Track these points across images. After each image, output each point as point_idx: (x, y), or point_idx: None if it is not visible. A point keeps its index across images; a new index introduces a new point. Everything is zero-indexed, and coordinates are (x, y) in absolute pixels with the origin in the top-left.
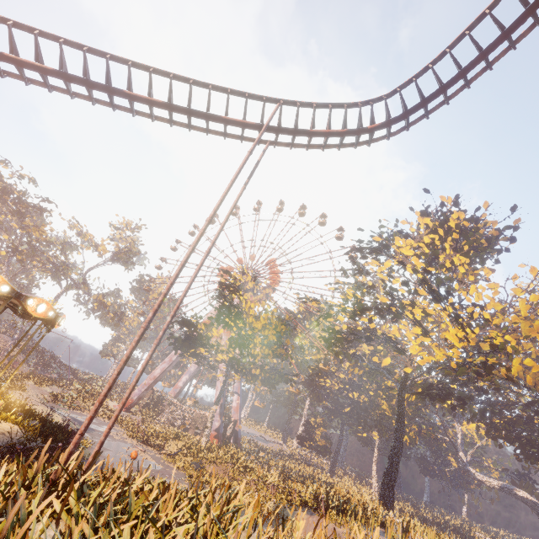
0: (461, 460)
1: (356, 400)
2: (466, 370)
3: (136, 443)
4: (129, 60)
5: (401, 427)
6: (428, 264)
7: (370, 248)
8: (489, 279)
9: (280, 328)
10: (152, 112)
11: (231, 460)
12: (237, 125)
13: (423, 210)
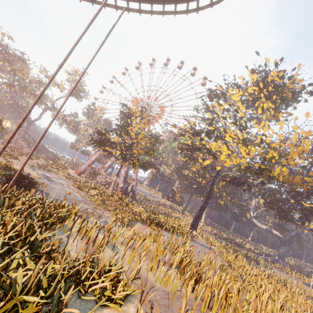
0: (250, 215)
1: (200, 182)
2: (250, 171)
3: (75, 188)
4: None
5: (209, 195)
6: (247, 107)
7: (215, 95)
8: (287, 119)
9: (152, 140)
10: None
11: (120, 200)
12: None
13: (253, 69)
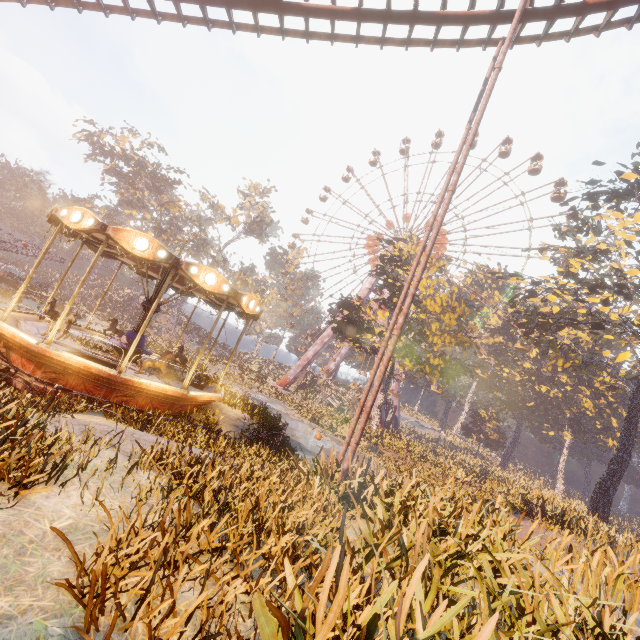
0: None
1: (545, 394)
2: None
3: (310, 423)
4: None
5: (630, 436)
6: None
7: (611, 193)
8: None
9: (462, 311)
10: (333, 30)
11: (407, 448)
12: (461, 21)
13: None
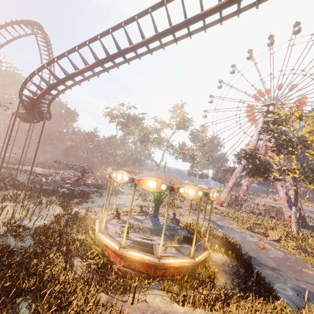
0: None
1: None
2: None
3: (248, 232)
4: None
5: None
6: None
7: None
8: None
9: None
10: (221, 16)
11: None
12: None
13: None
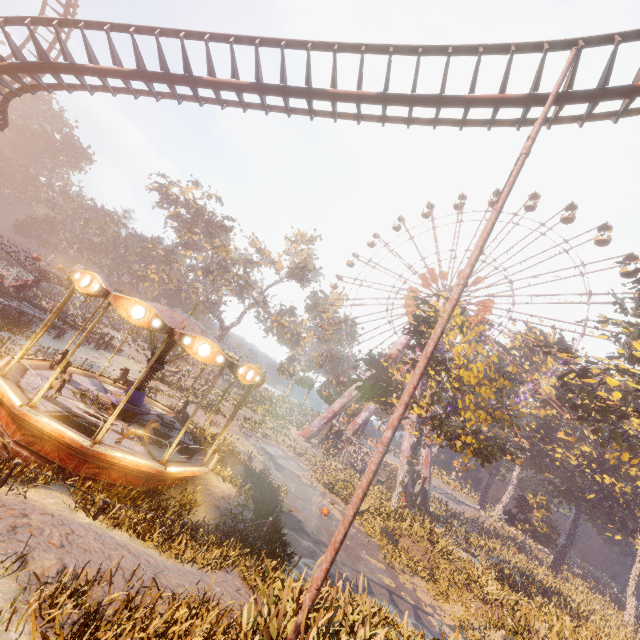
0: None
1: (608, 487)
2: None
3: (322, 489)
4: (334, 43)
5: None
6: None
7: None
8: None
9: (502, 384)
10: (359, 111)
11: (429, 539)
12: (490, 104)
13: None
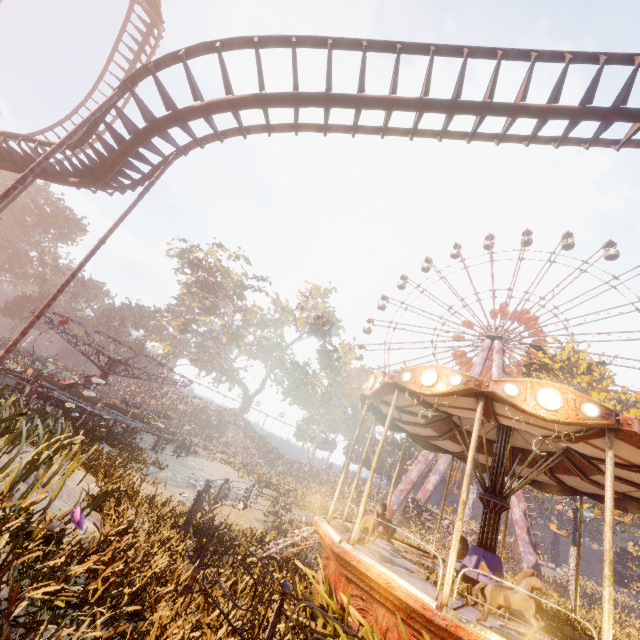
0: None
1: None
2: None
3: None
4: None
5: None
6: None
7: None
8: None
9: None
10: None
11: None
12: None
13: None
